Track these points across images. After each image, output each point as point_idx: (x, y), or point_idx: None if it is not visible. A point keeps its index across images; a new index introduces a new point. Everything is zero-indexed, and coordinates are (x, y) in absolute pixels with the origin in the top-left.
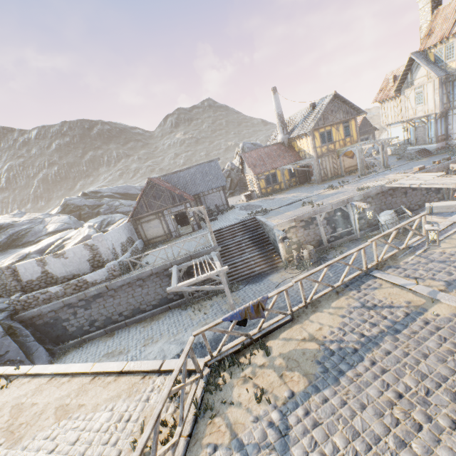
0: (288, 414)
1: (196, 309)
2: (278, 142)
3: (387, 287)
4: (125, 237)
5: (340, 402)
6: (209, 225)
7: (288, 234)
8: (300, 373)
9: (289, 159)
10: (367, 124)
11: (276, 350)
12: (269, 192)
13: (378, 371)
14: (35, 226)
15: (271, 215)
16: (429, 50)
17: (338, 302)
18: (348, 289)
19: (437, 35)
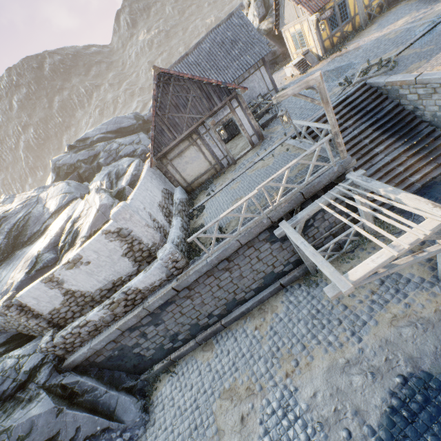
0: None
1: None
2: None
3: None
4: (159, 192)
5: None
6: (333, 118)
7: None
8: None
9: None
10: None
11: None
12: (336, 44)
13: None
14: (33, 210)
15: (409, 64)
16: None
17: None
18: None
19: None
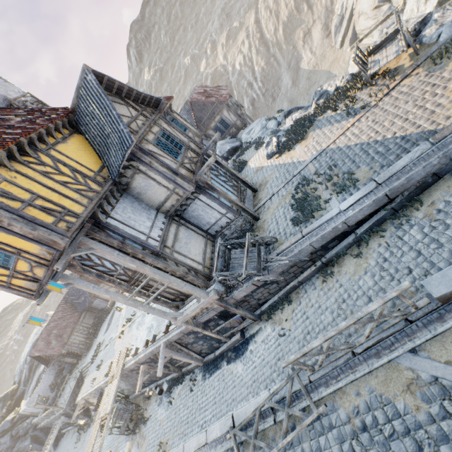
0: None
1: (79, 436)
2: None
3: None
4: (53, 376)
5: None
6: (48, 407)
7: (90, 401)
8: None
9: None
10: (205, 104)
11: None
12: None
13: None
14: None
15: (92, 368)
16: None
17: None
18: None
19: None
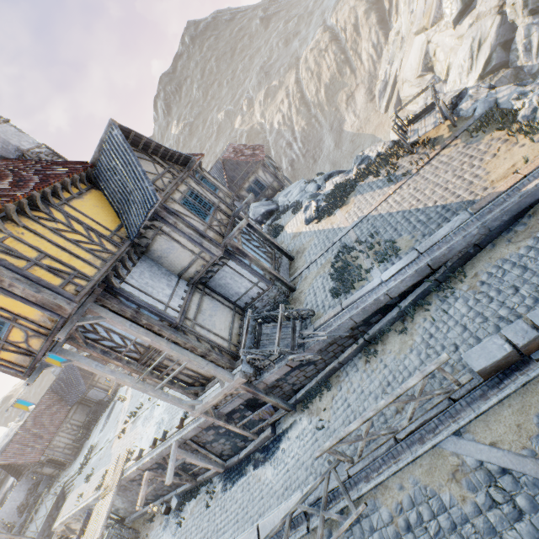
0: None
1: None
2: None
3: None
4: (24, 493)
5: None
6: (13, 538)
7: (72, 526)
8: None
9: None
10: (238, 163)
11: None
12: None
13: None
14: None
15: (79, 480)
16: None
17: None
18: None
19: None
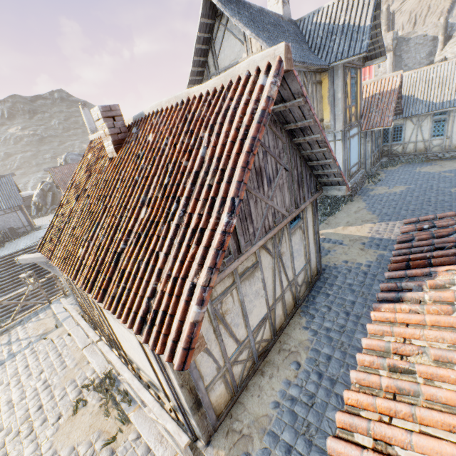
0: None
1: None
2: None
3: (48, 317)
4: None
5: None
6: None
7: None
8: None
9: None
10: None
11: None
12: None
13: None
14: None
15: None
16: None
17: None
18: (18, 325)
19: None
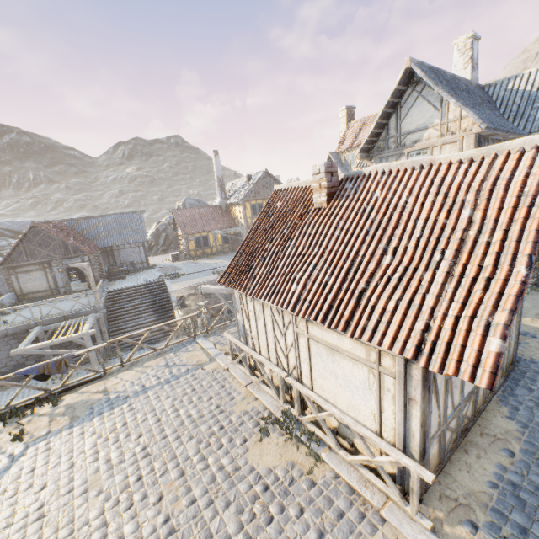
0: (31, 446)
1: (59, 377)
2: (216, 204)
3: (197, 350)
4: None
5: (79, 433)
6: (93, 284)
7: (187, 301)
8: (69, 417)
9: (224, 225)
10: None
11: (66, 402)
12: (199, 255)
13: (127, 410)
14: None
15: (179, 280)
16: (342, 154)
17: (151, 362)
18: (169, 352)
19: (347, 144)
